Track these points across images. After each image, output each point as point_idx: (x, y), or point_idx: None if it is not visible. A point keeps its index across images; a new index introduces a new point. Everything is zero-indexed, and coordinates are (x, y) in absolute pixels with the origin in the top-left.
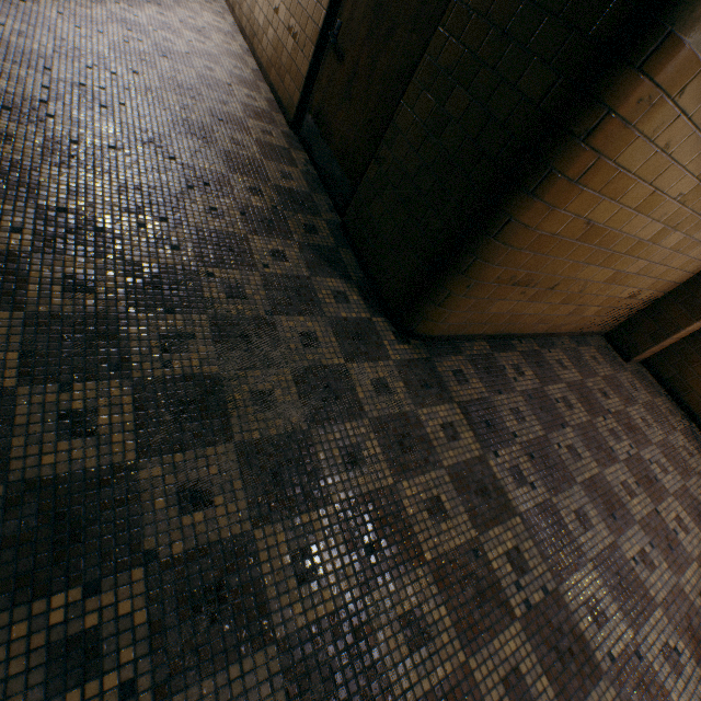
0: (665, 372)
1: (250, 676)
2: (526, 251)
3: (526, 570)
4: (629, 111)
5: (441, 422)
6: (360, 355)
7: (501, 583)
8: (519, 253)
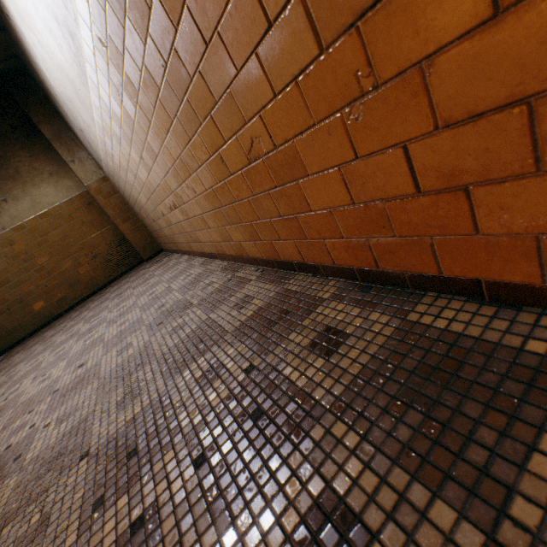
0: (161, 247)
1: None
2: None
3: None
4: None
5: None
6: None
7: None
8: None
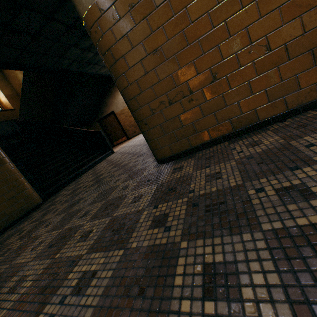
0: None
1: (0, 270)
2: (145, 91)
3: (81, 293)
4: (98, 37)
5: (137, 195)
6: (130, 179)
7: (59, 290)
8: (143, 94)
